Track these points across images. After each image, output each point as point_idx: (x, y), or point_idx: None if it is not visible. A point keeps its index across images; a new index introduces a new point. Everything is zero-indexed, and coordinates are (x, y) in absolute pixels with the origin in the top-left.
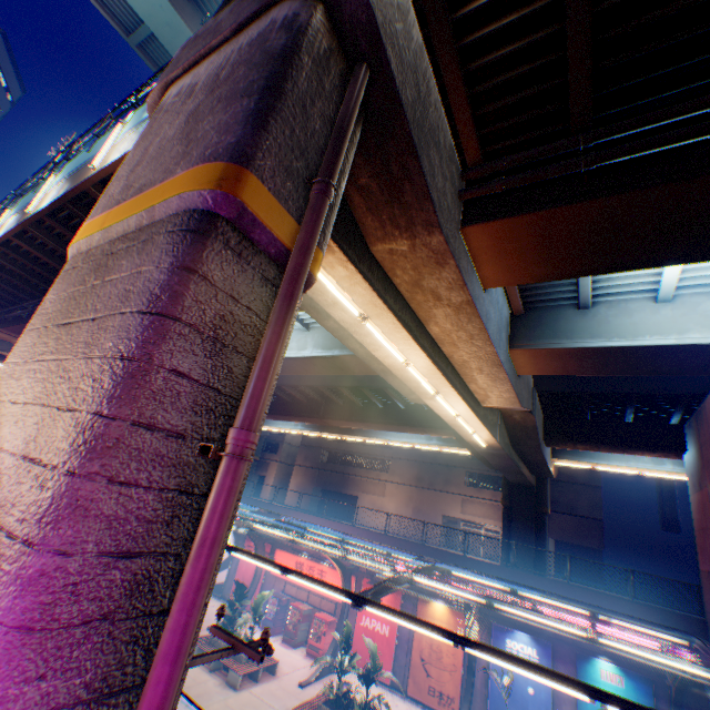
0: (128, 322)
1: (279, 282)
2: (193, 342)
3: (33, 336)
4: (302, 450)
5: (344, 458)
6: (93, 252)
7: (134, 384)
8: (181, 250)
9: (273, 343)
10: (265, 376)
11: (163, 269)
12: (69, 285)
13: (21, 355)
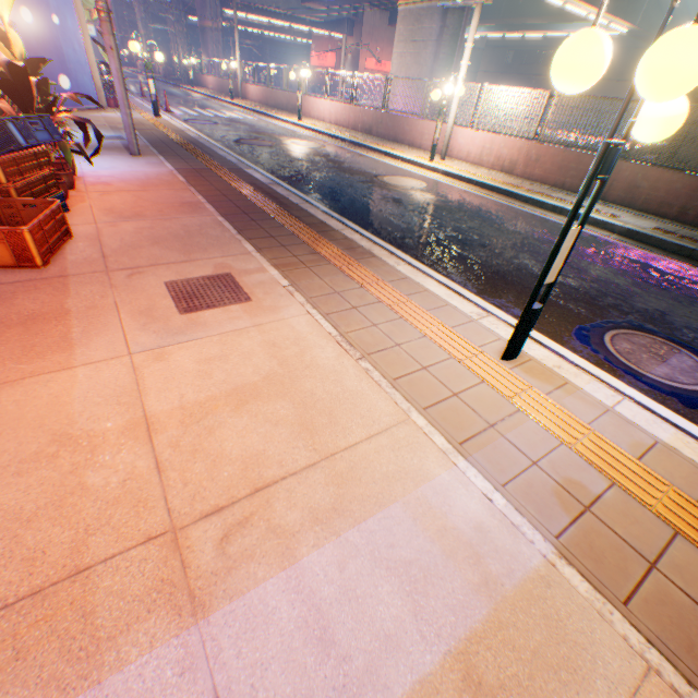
0: (433, 45)
1: (462, 17)
2: (445, 47)
3: (402, 45)
4: (485, 56)
5: (529, 59)
6: (411, 13)
7: (437, 60)
8: (441, 23)
9: (460, 42)
10: (459, 52)
11: (438, 29)
12: (407, 26)
13: (401, 52)
